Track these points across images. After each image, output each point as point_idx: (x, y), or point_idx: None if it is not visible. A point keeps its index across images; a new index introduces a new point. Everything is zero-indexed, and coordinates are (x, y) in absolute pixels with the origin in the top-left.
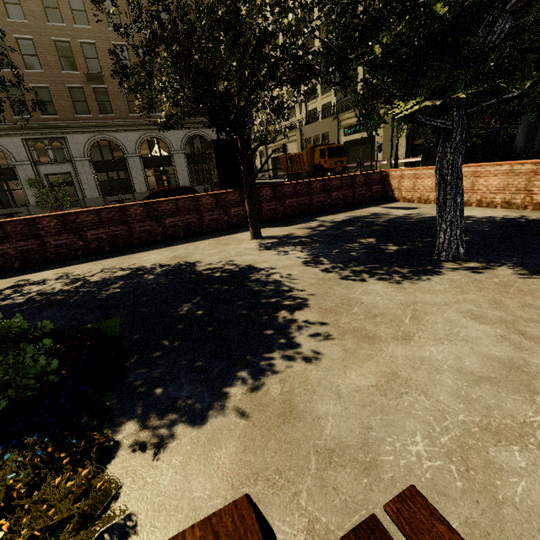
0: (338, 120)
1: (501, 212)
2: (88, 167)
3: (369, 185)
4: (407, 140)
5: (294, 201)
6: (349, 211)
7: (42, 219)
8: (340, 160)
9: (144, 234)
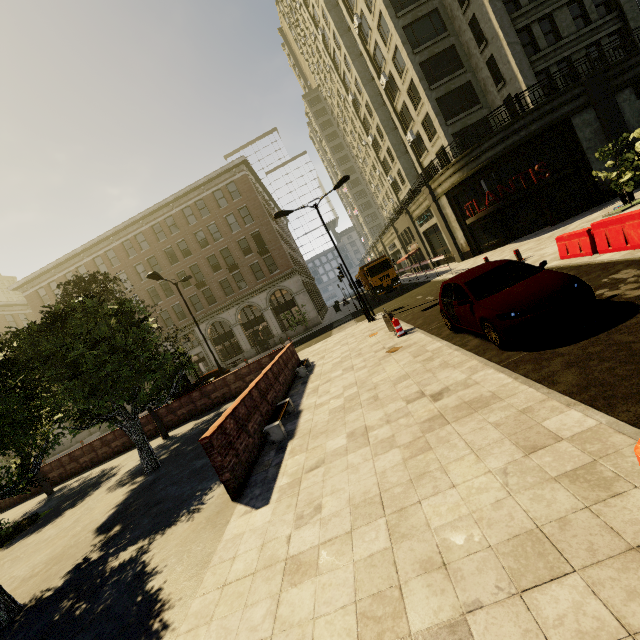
0: (409, 213)
1: None
2: (210, 344)
3: None
4: (460, 221)
5: (218, 393)
6: None
7: (94, 442)
8: (385, 275)
9: None
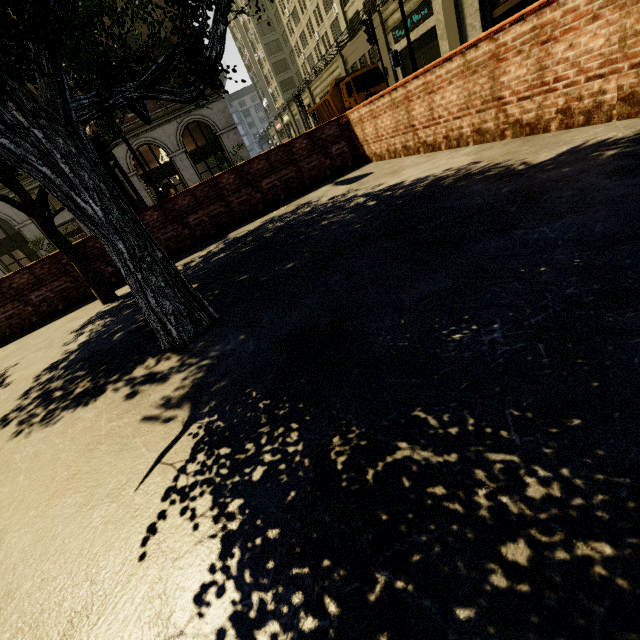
0: (382, 20)
1: (458, 157)
2: None
3: (323, 148)
4: (483, 14)
5: (202, 214)
6: (286, 204)
7: None
8: (376, 91)
9: (13, 319)
